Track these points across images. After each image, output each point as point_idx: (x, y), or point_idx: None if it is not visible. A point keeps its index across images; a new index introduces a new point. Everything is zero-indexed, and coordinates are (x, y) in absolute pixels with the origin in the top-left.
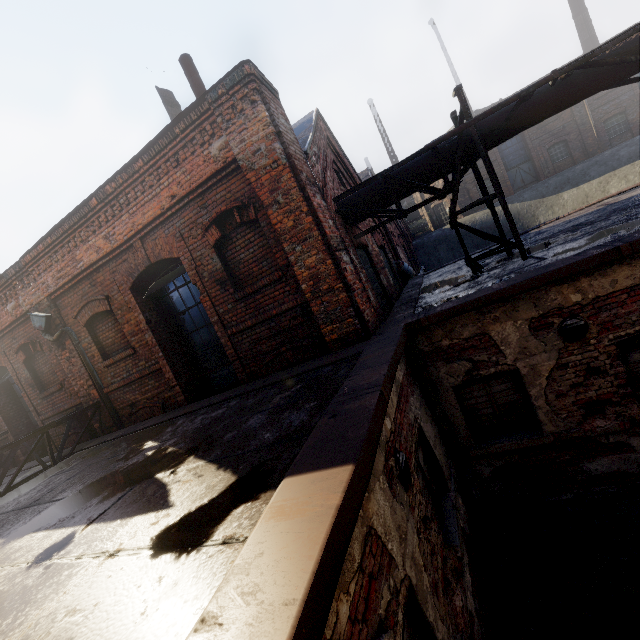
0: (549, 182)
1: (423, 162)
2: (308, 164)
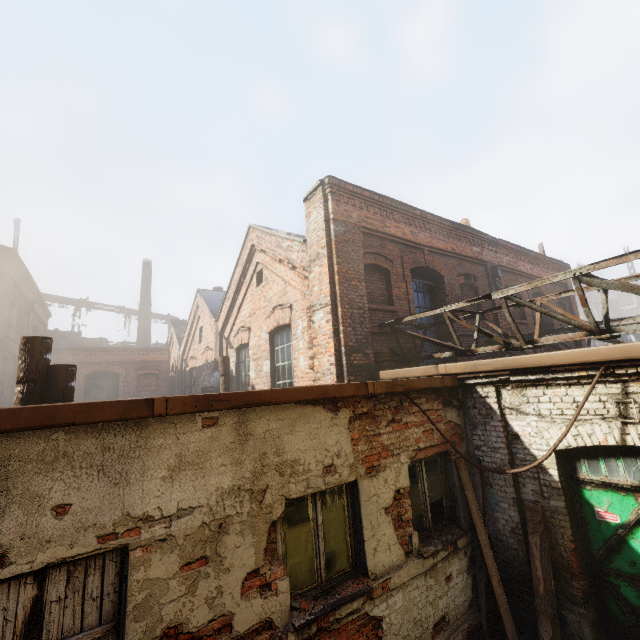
0: None
1: None
2: None
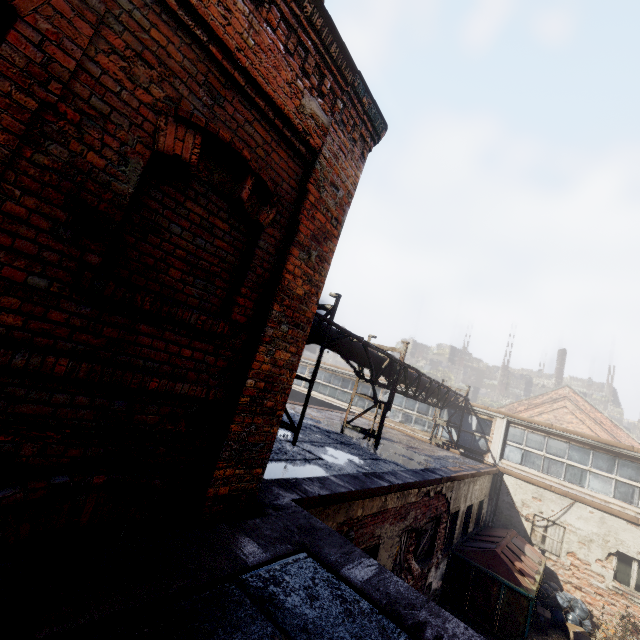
0: None
1: None
2: None
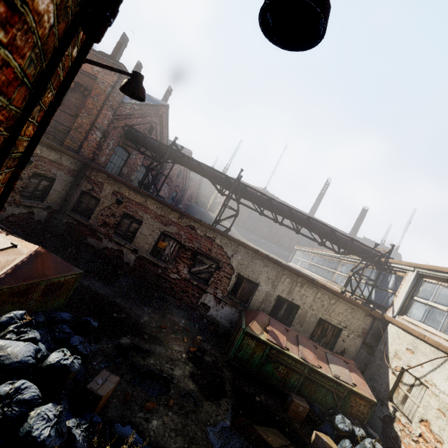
0: (252, 235)
1: (157, 145)
2: (120, 104)
